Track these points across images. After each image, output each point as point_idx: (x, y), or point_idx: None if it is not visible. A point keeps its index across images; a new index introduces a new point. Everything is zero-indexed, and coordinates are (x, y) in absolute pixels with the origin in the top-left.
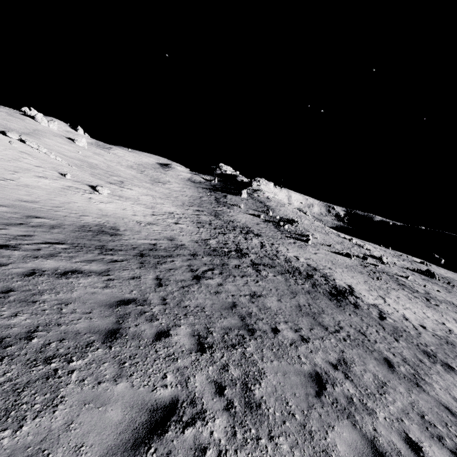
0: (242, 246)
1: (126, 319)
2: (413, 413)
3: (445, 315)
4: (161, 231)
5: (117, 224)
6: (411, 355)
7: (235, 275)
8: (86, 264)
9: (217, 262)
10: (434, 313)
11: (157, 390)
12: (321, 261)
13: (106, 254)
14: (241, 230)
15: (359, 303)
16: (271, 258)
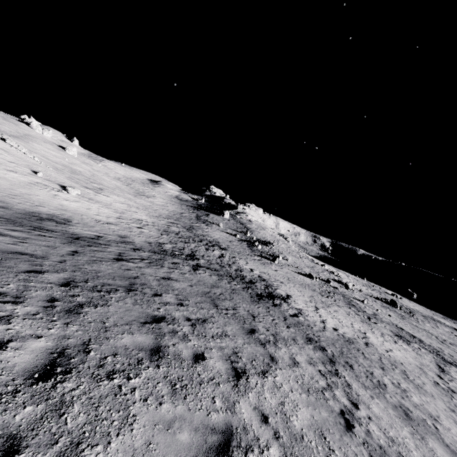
0: (198, 253)
1: (10, 259)
2: (229, 350)
3: (375, 329)
4: (116, 230)
5: (72, 218)
6: (288, 335)
7: (164, 266)
8: (8, 231)
9: (156, 257)
10: (363, 326)
11: None
12: (277, 276)
13: (38, 231)
14: (208, 243)
15: (283, 305)
16: (222, 266)
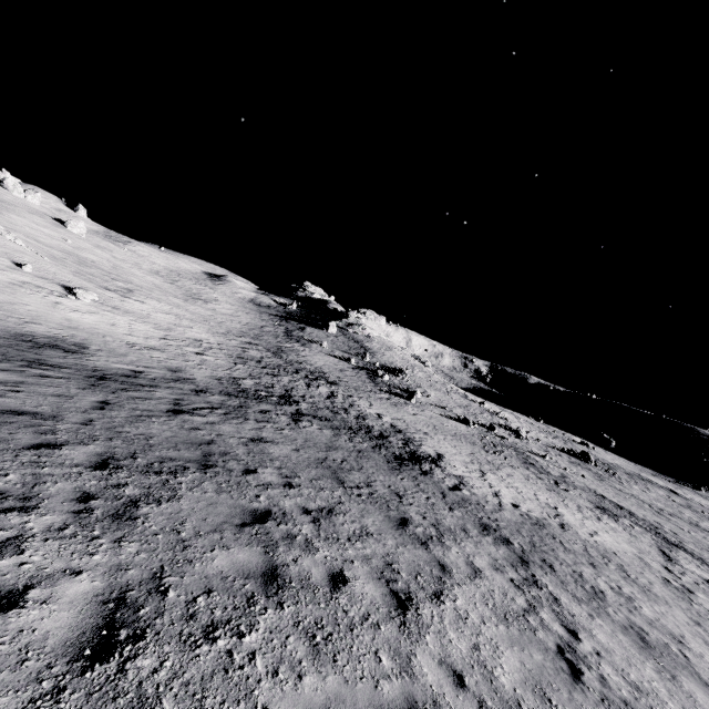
0: (295, 393)
1: None
2: (379, 560)
3: (568, 501)
4: (163, 359)
5: (89, 341)
6: (455, 524)
7: (248, 419)
8: None
9: (233, 403)
10: (552, 497)
11: None
12: (417, 424)
13: (36, 368)
14: (308, 375)
15: (435, 471)
16: (335, 412)
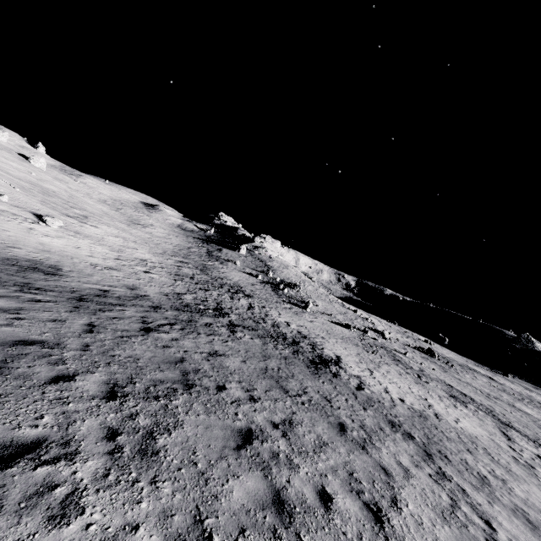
0: (224, 305)
1: (17, 359)
2: (343, 471)
3: (431, 392)
4: (121, 278)
5: (61, 263)
6: (373, 423)
7: (200, 333)
8: None
9: (184, 318)
10: (420, 389)
11: (21, 429)
12: (315, 330)
13: (28, 292)
14: (230, 289)
15: (341, 373)
16: (256, 321)
